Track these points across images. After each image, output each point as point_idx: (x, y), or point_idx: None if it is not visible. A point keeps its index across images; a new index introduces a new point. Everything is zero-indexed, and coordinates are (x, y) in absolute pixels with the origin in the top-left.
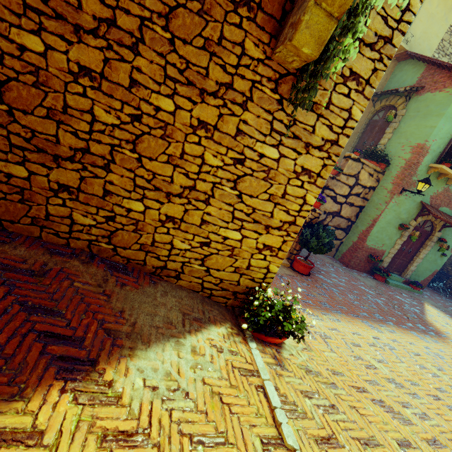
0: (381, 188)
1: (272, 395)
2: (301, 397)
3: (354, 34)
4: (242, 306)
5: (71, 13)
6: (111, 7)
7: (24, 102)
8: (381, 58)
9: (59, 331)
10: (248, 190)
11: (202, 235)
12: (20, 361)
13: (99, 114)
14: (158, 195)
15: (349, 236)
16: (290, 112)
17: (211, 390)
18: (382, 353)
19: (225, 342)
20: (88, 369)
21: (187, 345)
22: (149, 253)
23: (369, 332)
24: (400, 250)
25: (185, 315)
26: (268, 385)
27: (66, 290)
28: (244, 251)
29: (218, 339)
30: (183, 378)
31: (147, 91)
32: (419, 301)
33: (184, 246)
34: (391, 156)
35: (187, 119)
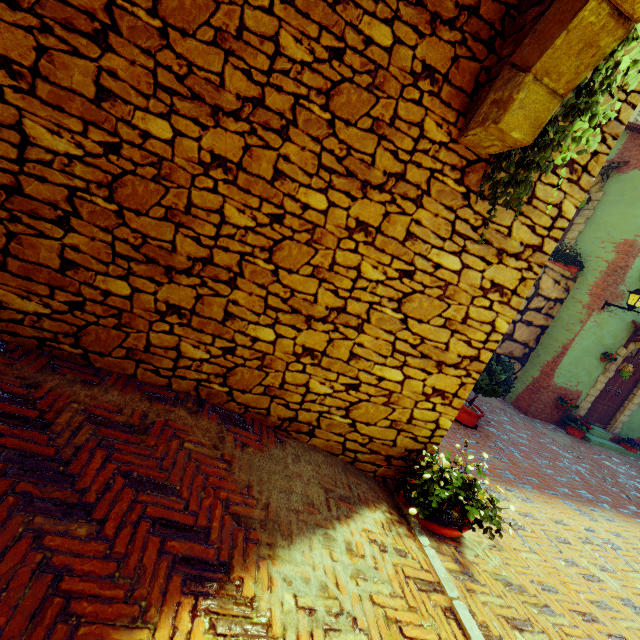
0: (573, 300)
1: (470, 624)
2: (509, 630)
3: (592, 117)
4: (401, 478)
5: (211, 92)
6: (260, 84)
7: (138, 201)
8: (603, 139)
9: (177, 518)
10: (417, 312)
11: (349, 374)
12: (136, 564)
13: (231, 214)
14: (295, 320)
15: (527, 368)
16: (479, 209)
17: (385, 614)
18: (603, 555)
19: (387, 536)
20: (221, 578)
21: (339, 539)
22: (275, 398)
23: (578, 521)
24: (604, 391)
25: (327, 492)
26: (459, 607)
27: (176, 454)
28: (405, 397)
29: (377, 530)
30: (344, 594)
31: (295, 185)
32: (638, 470)
33: (324, 390)
34: (585, 256)
35: (342, 220)
